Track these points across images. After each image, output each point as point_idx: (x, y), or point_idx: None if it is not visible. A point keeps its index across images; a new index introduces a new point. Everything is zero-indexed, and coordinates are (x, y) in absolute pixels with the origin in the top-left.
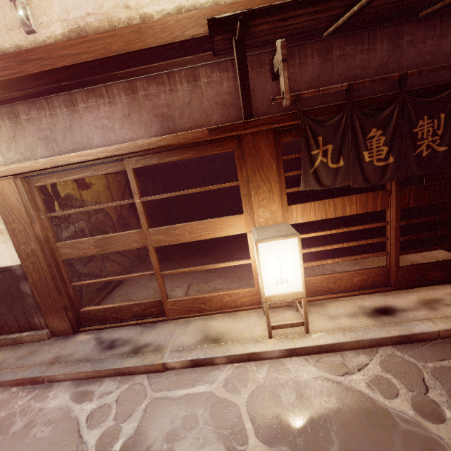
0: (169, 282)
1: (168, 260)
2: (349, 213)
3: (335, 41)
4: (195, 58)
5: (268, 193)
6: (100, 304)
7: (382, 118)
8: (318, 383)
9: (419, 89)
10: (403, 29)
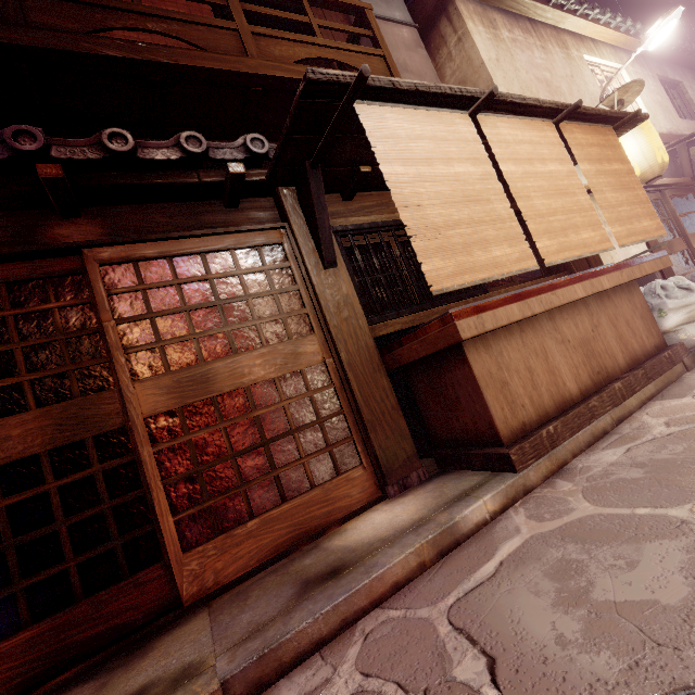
0: None
1: None
2: None
3: None
4: None
5: None
6: None
7: None
8: None
9: None
10: None
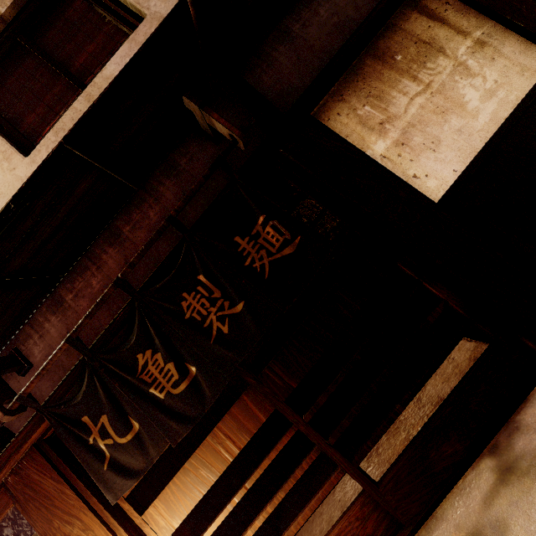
0: None
1: None
2: (231, 458)
3: (60, 288)
4: None
5: (85, 535)
6: None
7: (135, 337)
8: None
9: (153, 274)
10: (116, 225)
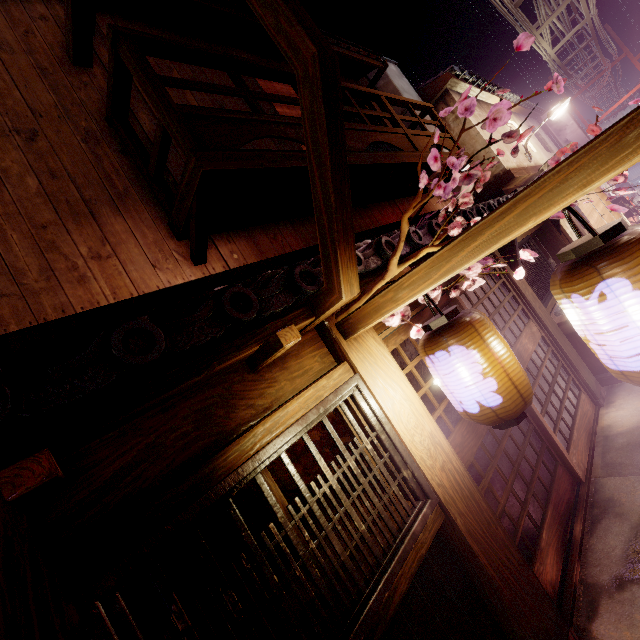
0: None
1: None
2: None
3: None
4: None
5: None
6: None
7: None
8: None
9: None
10: None
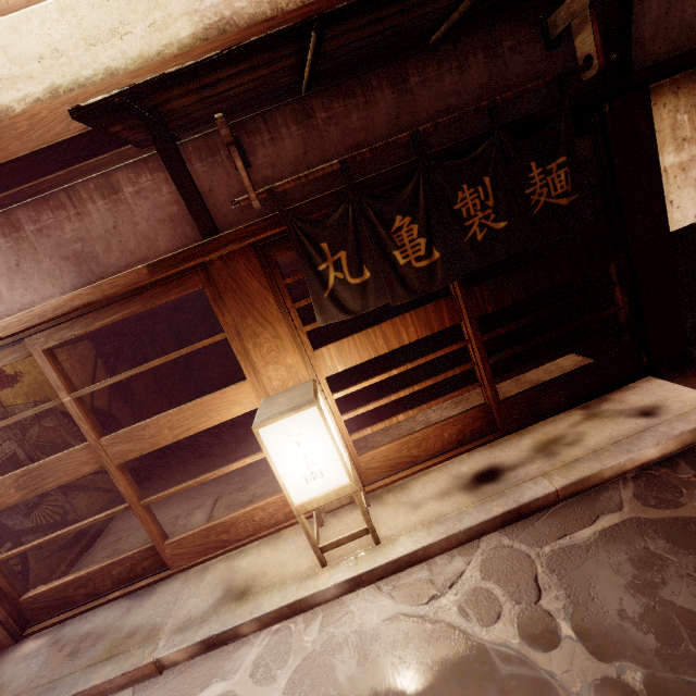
0: (187, 502)
1: (192, 460)
2: (408, 341)
3: (314, 98)
4: (113, 157)
5: (273, 341)
6: (70, 572)
7: (404, 199)
8: (392, 627)
9: (445, 149)
10: (406, 67)
